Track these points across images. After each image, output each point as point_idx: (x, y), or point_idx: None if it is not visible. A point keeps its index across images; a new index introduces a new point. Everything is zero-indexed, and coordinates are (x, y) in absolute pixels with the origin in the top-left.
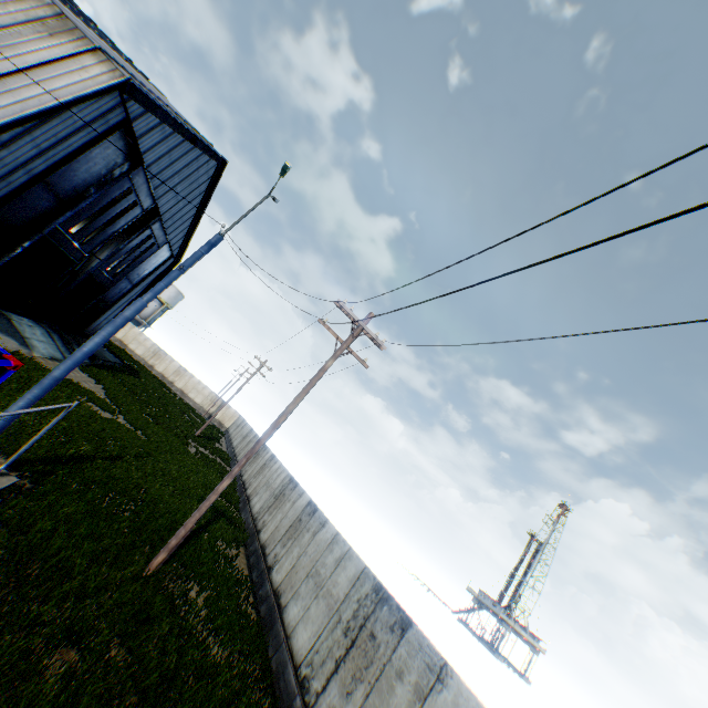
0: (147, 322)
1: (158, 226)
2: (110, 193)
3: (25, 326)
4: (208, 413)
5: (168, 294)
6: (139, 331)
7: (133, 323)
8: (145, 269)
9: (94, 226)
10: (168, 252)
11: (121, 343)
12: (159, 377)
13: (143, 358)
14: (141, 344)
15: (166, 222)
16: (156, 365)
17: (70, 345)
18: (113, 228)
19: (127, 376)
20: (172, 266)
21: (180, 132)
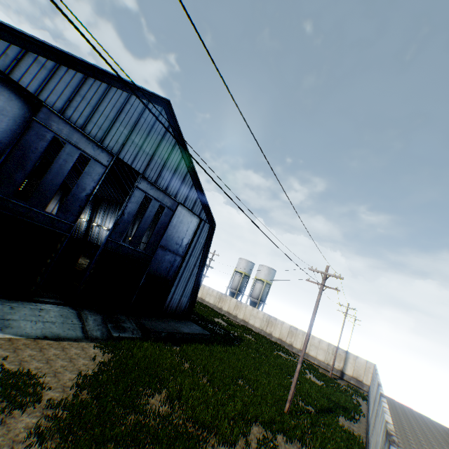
0: (259, 300)
1: (148, 185)
2: (30, 145)
3: (22, 310)
4: (337, 369)
5: (263, 273)
6: (251, 307)
7: (252, 305)
8: (180, 238)
9: (50, 189)
10: (194, 217)
11: (243, 322)
12: (279, 342)
13: (261, 329)
14: (255, 318)
15: (158, 183)
16: (272, 332)
17: (114, 323)
18: (82, 191)
19: (203, 345)
20: (211, 231)
21: (69, 66)
